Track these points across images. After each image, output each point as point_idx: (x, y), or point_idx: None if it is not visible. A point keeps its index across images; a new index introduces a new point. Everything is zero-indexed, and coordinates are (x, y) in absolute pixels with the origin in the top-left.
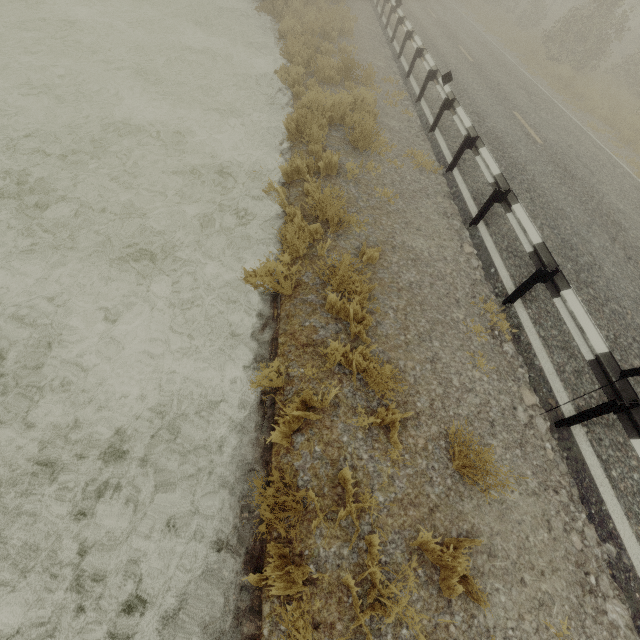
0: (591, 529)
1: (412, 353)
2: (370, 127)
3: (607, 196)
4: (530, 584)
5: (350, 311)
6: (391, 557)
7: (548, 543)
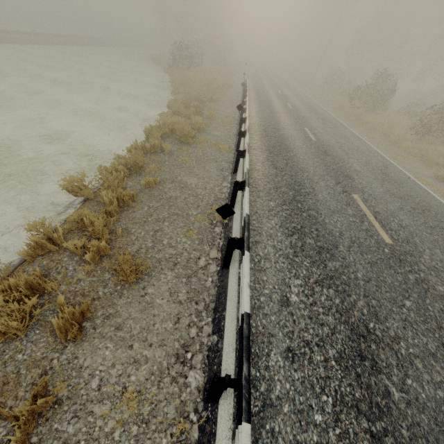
0: (210, 327)
1: (145, 226)
2: (186, 129)
3: (350, 164)
4: (136, 349)
5: (105, 198)
6: (45, 317)
7: (169, 330)
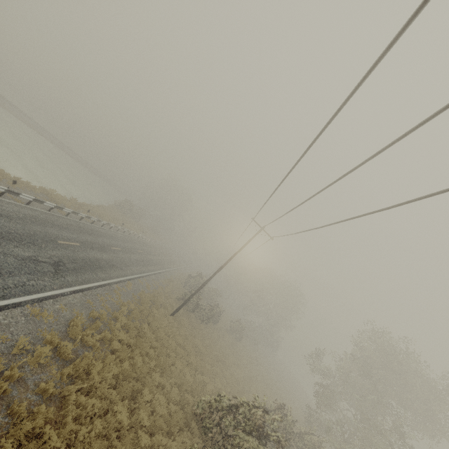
0: None
1: None
2: (55, 196)
3: (105, 254)
4: None
5: None
6: None
7: None
